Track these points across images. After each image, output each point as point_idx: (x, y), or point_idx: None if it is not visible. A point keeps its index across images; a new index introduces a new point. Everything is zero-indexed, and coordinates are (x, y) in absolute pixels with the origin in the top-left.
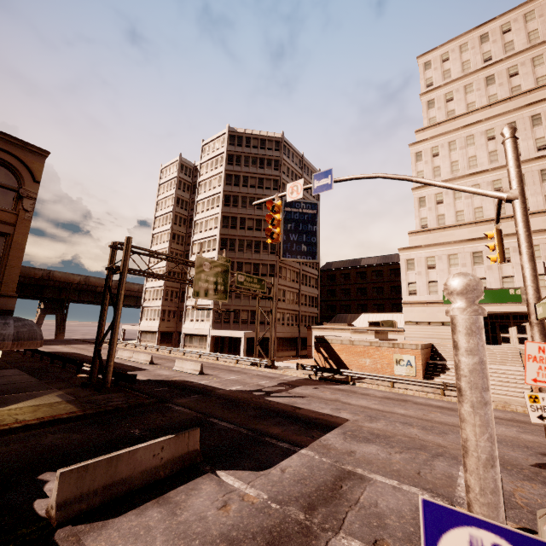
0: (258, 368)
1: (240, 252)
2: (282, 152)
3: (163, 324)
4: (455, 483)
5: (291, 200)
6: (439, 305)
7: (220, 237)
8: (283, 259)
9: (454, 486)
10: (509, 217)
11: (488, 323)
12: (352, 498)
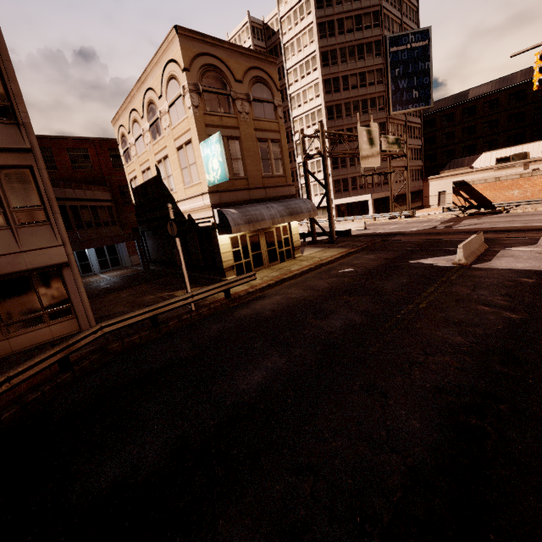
0: (399, 219)
1: (347, 118)
2: None
3: None
4: None
5: (396, 36)
6: None
7: (325, 106)
8: (393, 114)
9: None
10: None
11: None
12: None
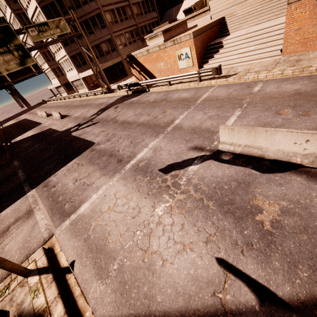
0: (104, 95)
1: None
2: None
3: (61, 79)
4: (77, 209)
5: None
6: None
7: None
8: None
9: (71, 214)
10: None
11: None
12: (1, 241)
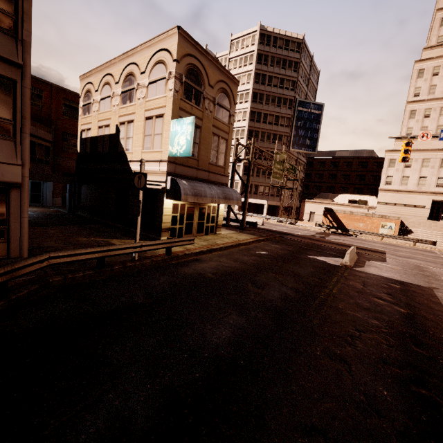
0: (285, 224)
1: (261, 142)
2: (302, 54)
3: None
4: None
5: (303, 101)
6: (406, 193)
7: (248, 129)
8: (292, 150)
9: None
10: None
11: (435, 207)
12: (431, 271)
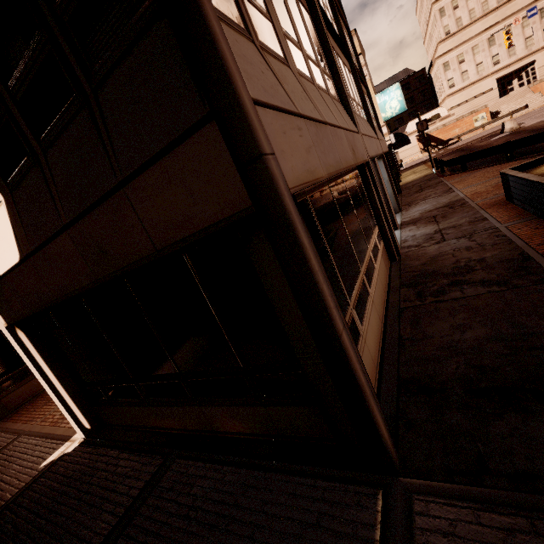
0: None
1: None
2: None
3: None
4: None
5: None
6: (471, 86)
7: None
8: None
9: None
10: (507, 1)
11: (499, 85)
12: None
